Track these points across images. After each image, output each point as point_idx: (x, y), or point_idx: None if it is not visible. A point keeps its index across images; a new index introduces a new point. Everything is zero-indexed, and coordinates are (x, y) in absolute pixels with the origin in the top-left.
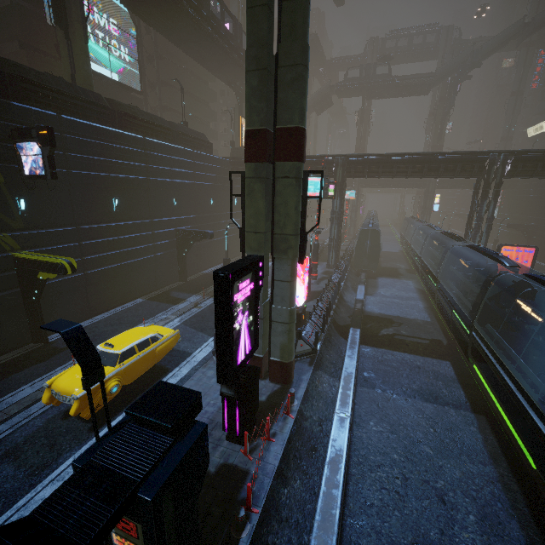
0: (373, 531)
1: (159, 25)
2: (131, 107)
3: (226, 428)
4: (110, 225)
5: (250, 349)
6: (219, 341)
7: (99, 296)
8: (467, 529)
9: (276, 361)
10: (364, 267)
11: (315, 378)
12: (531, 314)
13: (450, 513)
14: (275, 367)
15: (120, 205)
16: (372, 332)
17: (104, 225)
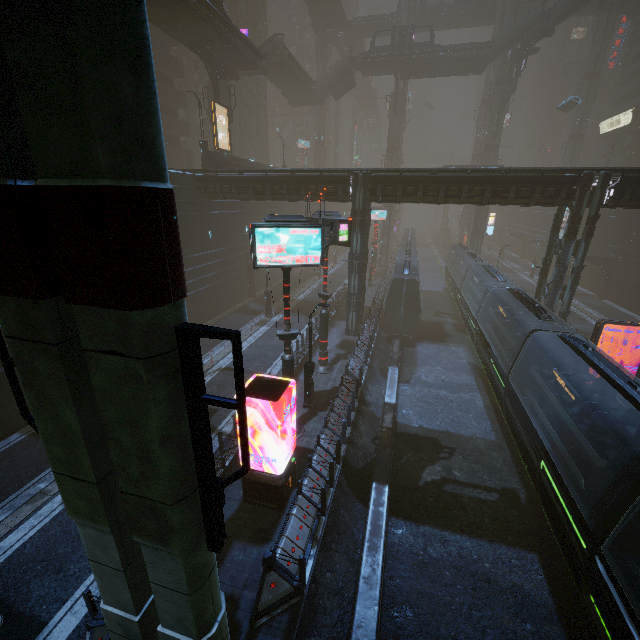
0: None
1: None
2: None
3: None
4: None
5: None
6: None
7: None
8: None
9: None
10: (398, 332)
11: None
12: None
13: None
14: None
15: None
16: (409, 478)
17: None
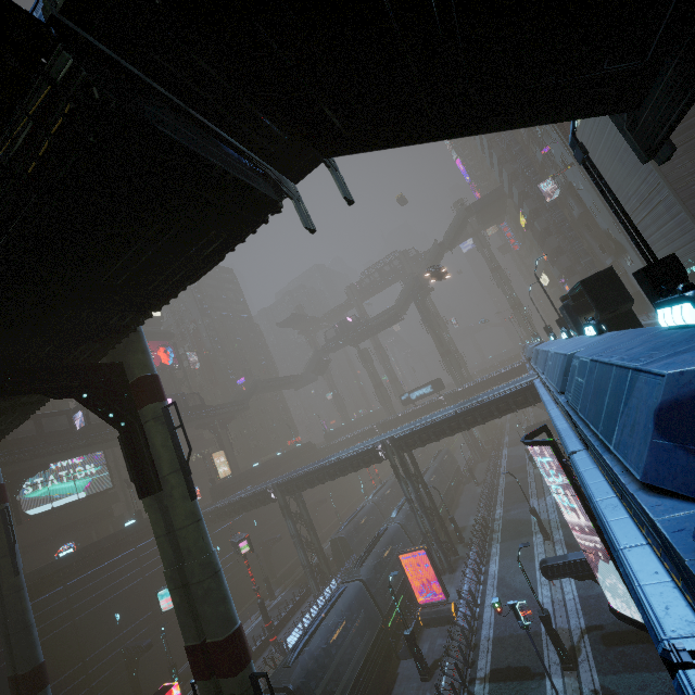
0: None
1: (102, 449)
2: (55, 562)
3: None
4: None
5: None
6: None
7: None
8: None
9: None
10: None
11: None
12: None
13: None
14: None
15: None
16: None
17: None
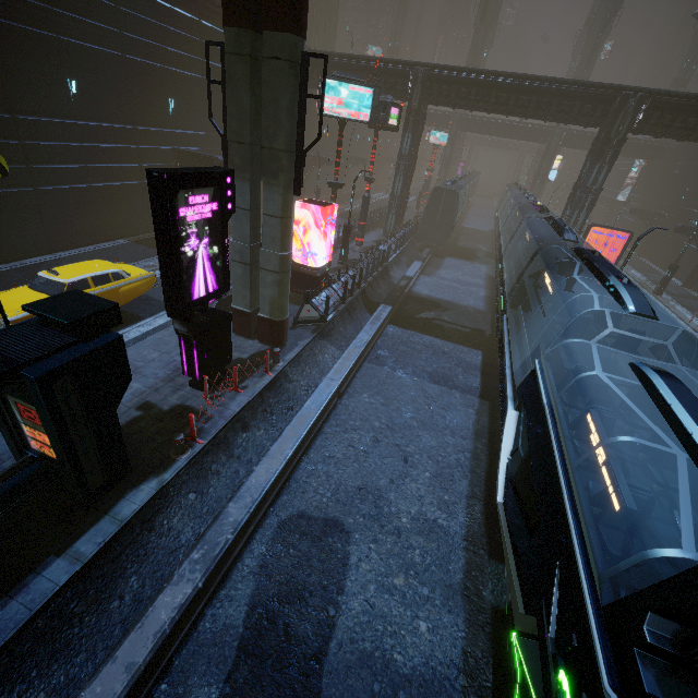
0: (325, 475)
1: None
2: None
3: (186, 372)
4: (66, 122)
5: (216, 289)
6: (163, 265)
7: (61, 226)
8: (417, 481)
9: (265, 318)
10: (431, 241)
11: (316, 347)
12: (548, 287)
13: (407, 470)
14: (264, 325)
15: (81, 93)
16: (409, 314)
17: (57, 120)
